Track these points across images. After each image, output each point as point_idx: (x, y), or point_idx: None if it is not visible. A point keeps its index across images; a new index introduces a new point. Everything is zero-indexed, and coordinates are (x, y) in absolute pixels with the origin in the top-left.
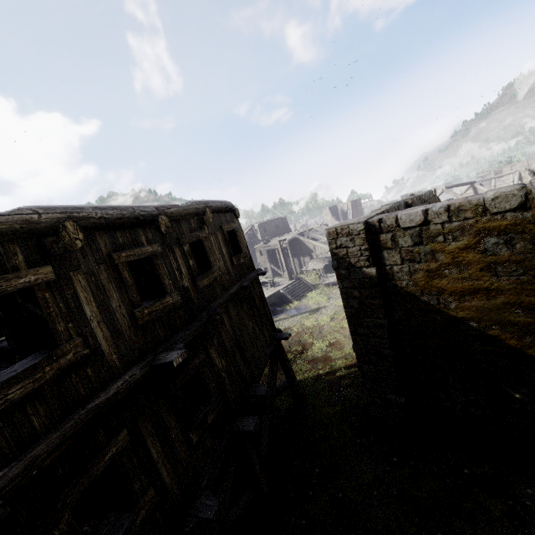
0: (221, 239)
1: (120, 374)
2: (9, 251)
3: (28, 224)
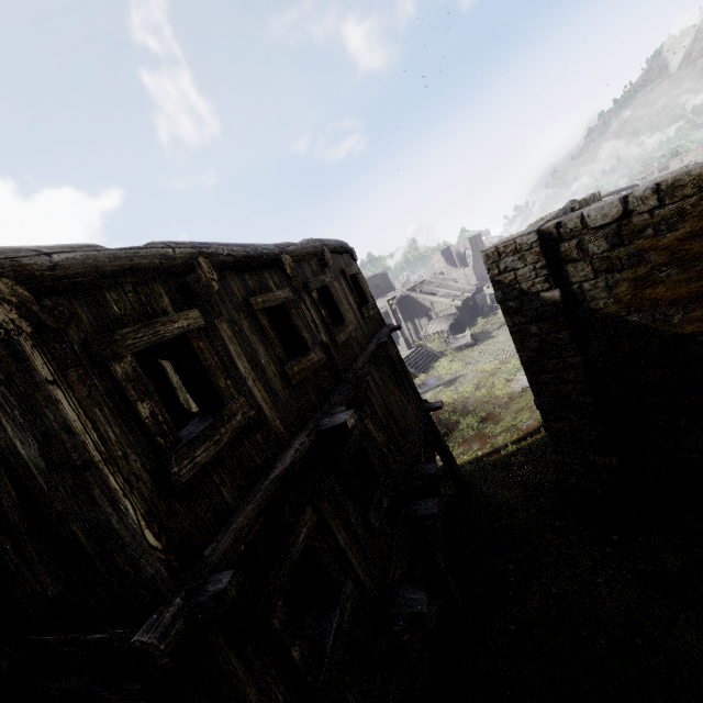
0: (345, 286)
1: (288, 442)
2: (154, 292)
3: (165, 259)
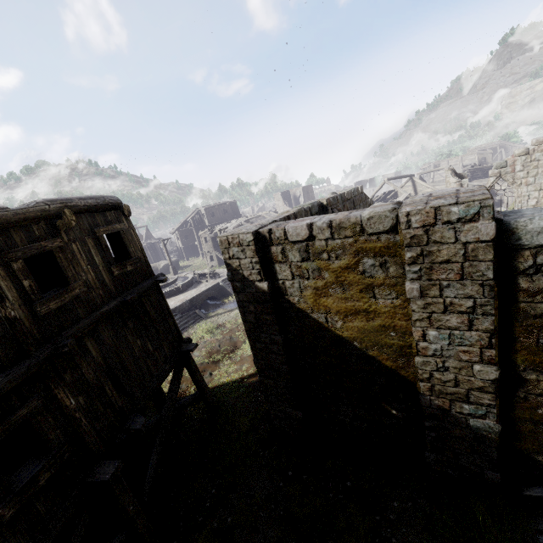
0: (94, 245)
1: None
2: None
3: None
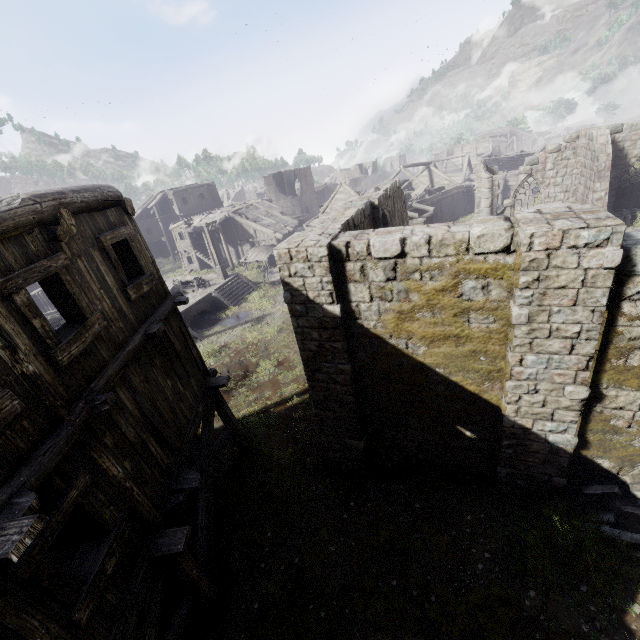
0: (102, 260)
1: None
2: None
3: None
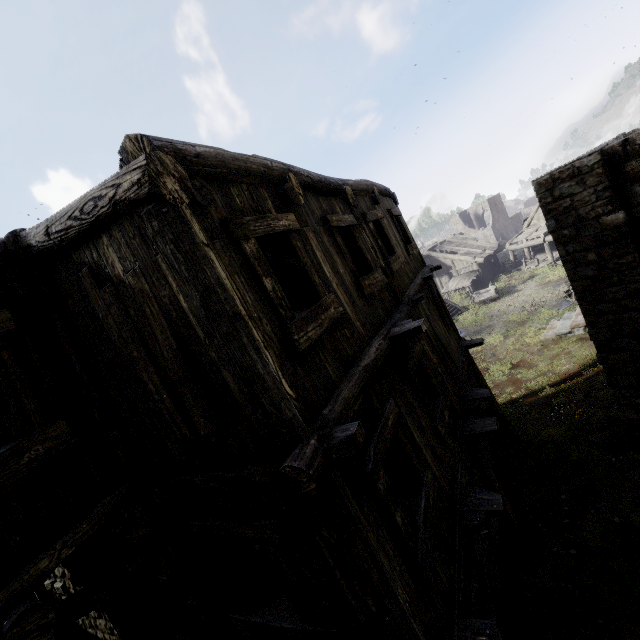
0: (392, 224)
1: (367, 343)
2: (261, 194)
3: (267, 169)
